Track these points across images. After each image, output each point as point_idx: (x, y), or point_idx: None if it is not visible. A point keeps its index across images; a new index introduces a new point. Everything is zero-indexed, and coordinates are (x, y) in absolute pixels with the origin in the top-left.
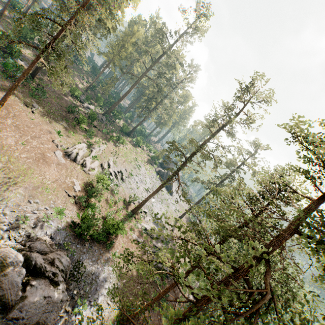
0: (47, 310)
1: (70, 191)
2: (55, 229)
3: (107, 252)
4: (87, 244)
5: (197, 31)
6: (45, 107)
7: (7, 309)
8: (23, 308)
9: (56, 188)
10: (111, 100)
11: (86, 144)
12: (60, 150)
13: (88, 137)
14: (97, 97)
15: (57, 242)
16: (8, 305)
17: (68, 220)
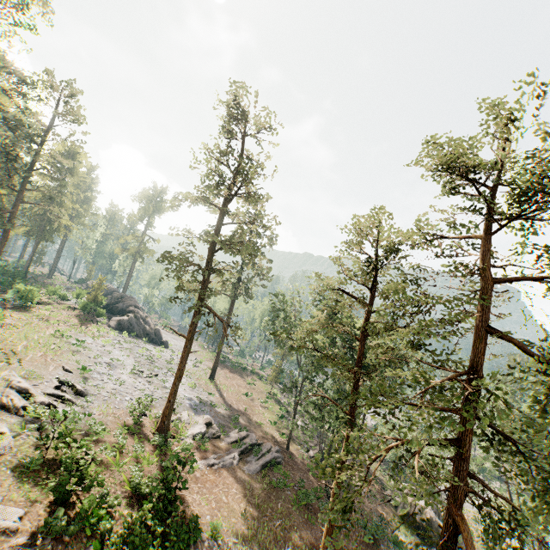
0: None
1: (0, 548)
2: None
3: (199, 543)
4: None
5: None
6: None
7: None
8: None
9: None
10: None
11: None
12: None
13: None
14: None
15: None
16: None
17: None
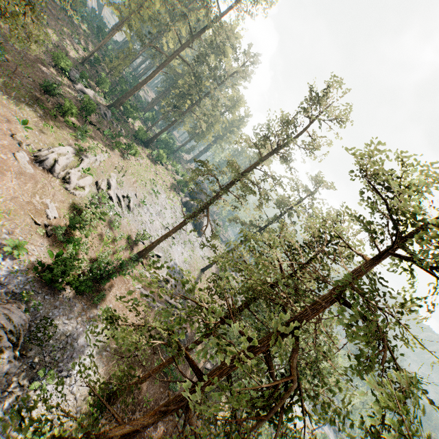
0: None
1: (39, 217)
2: (8, 272)
3: (94, 307)
4: (63, 294)
5: None
6: (2, 77)
7: None
8: None
9: (13, 210)
10: (123, 86)
11: (74, 149)
12: (25, 152)
13: (77, 138)
14: (99, 78)
15: (10, 290)
16: None
17: (32, 260)
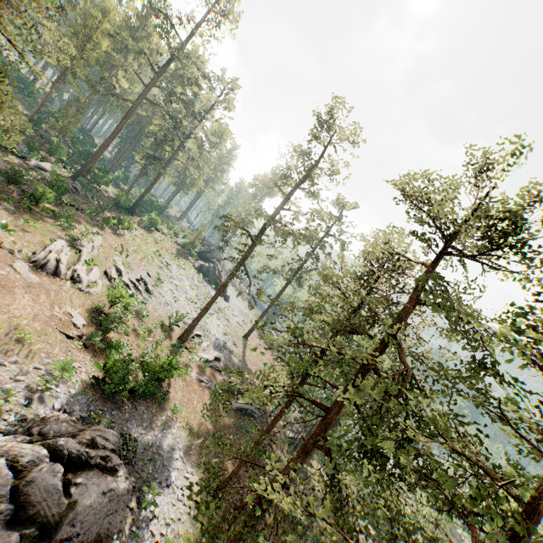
0: (111, 511)
1: (68, 330)
2: (66, 398)
3: (161, 409)
4: (127, 405)
5: (227, 18)
6: None
7: (48, 530)
8: (74, 520)
9: (41, 330)
10: (80, 147)
11: (66, 241)
12: (21, 260)
13: (63, 226)
14: (52, 145)
15: (77, 417)
16: (47, 525)
17: (83, 378)
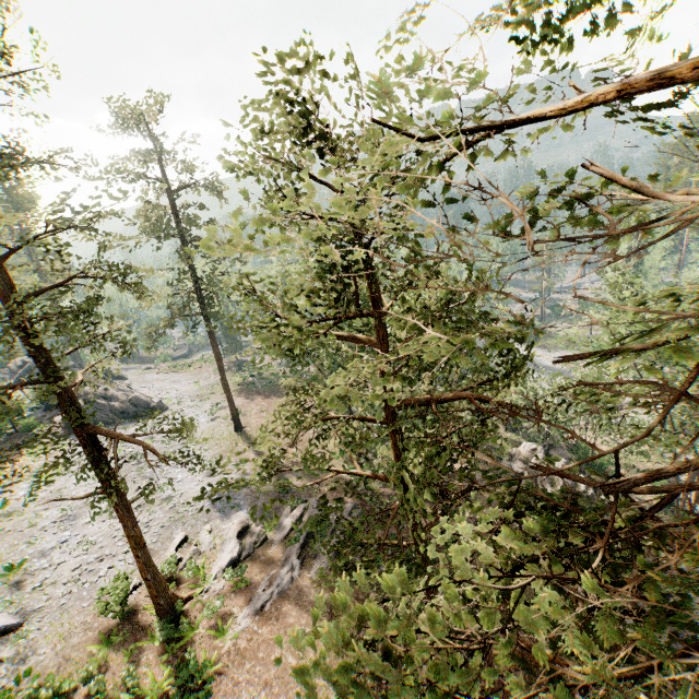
0: None
1: None
2: None
3: None
4: None
5: None
6: None
7: None
8: None
9: None
10: None
11: None
12: None
13: None
14: None
15: None
16: None
17: None
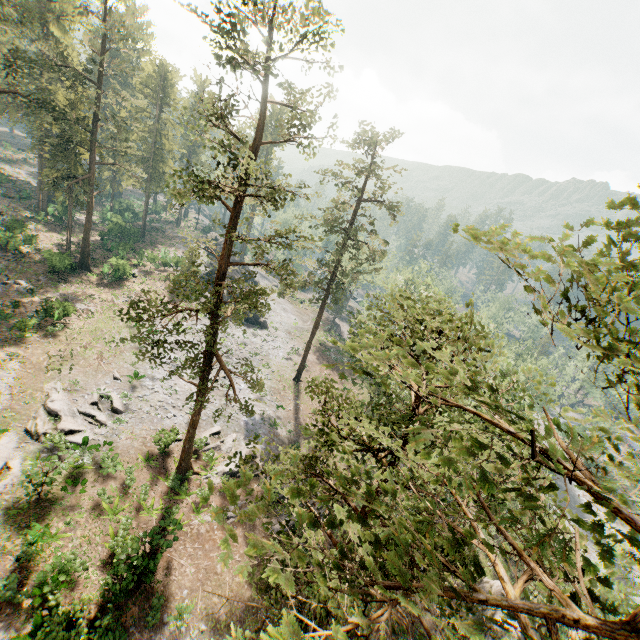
0: None
1: None
2: None
3: (158, 625)
4: None
5: None
6: None
7: None
8: None
9: None
10: None
11: None
12: None
13: None
14: None
15: None
16: None
17: None
